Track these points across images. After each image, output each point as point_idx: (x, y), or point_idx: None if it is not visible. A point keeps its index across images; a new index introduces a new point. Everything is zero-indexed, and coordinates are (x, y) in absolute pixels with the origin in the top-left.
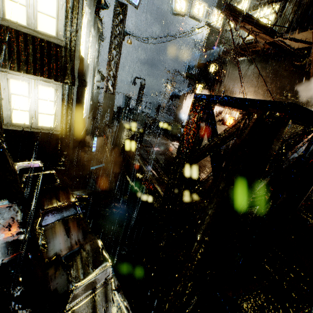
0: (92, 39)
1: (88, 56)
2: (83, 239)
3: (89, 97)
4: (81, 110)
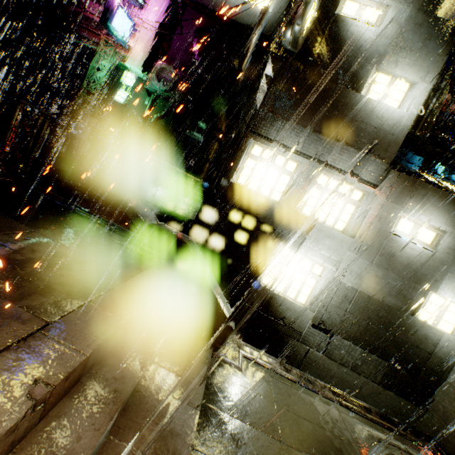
0: (364, 197)
1: (297, 204)
2: (53, 187)
3: (330, 285)
4: (246, 259)
